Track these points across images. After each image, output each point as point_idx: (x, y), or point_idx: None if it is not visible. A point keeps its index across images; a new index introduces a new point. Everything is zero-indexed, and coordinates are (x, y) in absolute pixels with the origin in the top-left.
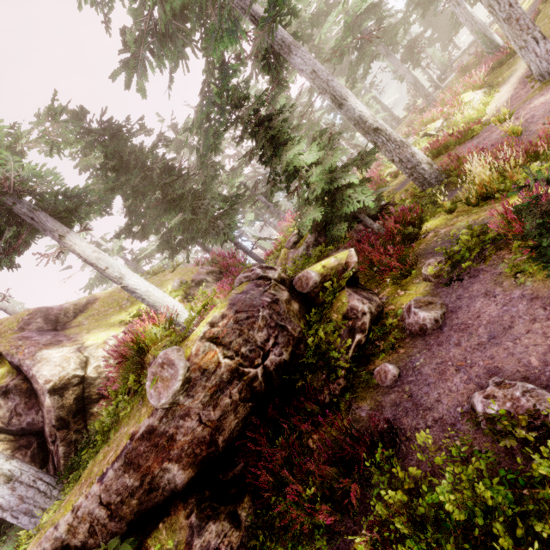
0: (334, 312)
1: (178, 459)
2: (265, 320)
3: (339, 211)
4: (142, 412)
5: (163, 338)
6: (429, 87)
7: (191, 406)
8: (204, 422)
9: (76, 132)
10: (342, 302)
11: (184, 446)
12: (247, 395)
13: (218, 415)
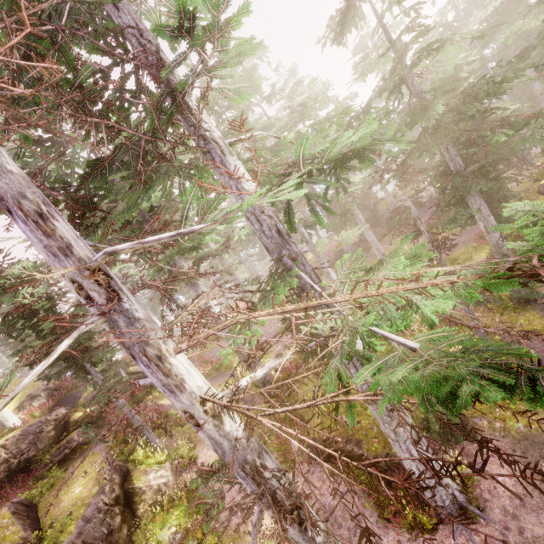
0: (65, 438)
1: None
2: (29, 440)
3: None
4: None
5: None
6: None
7: None
8: None
9: None
10: (72, 434)
11: None
12: (7, 469)
13: None
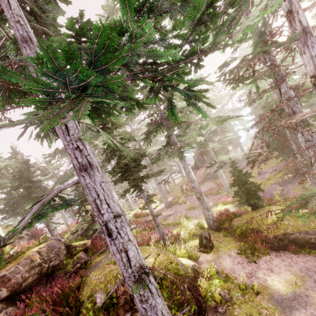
0: (75, 256)
1: (8, 287)
2: (56, 251)
3: (92, 227)
4: (2, 270)
5: (8, 253)
6: (152, 189)
7: (22, 270)
8: (23, 277)
9: (10, 157)
10: (79, 254)
11: (12, 283)
12: (39, 272)
13: (28, 275)
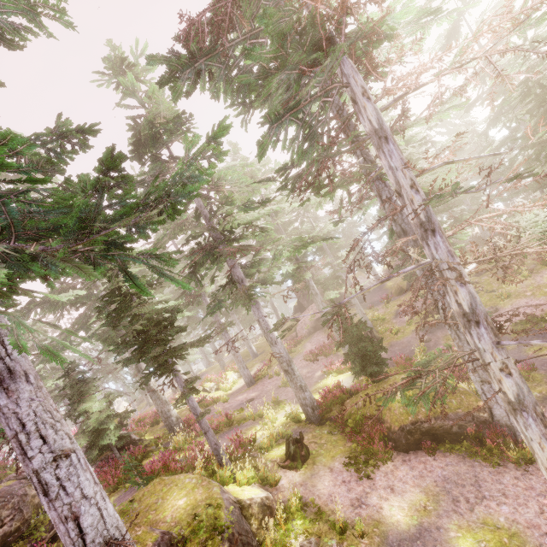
0: None
1: None
2: (14, 504)
3: (98, 442)
4: None
5: None
6: None
7: None
8: None
9: None
10: None
11: None
12: None
13: None
